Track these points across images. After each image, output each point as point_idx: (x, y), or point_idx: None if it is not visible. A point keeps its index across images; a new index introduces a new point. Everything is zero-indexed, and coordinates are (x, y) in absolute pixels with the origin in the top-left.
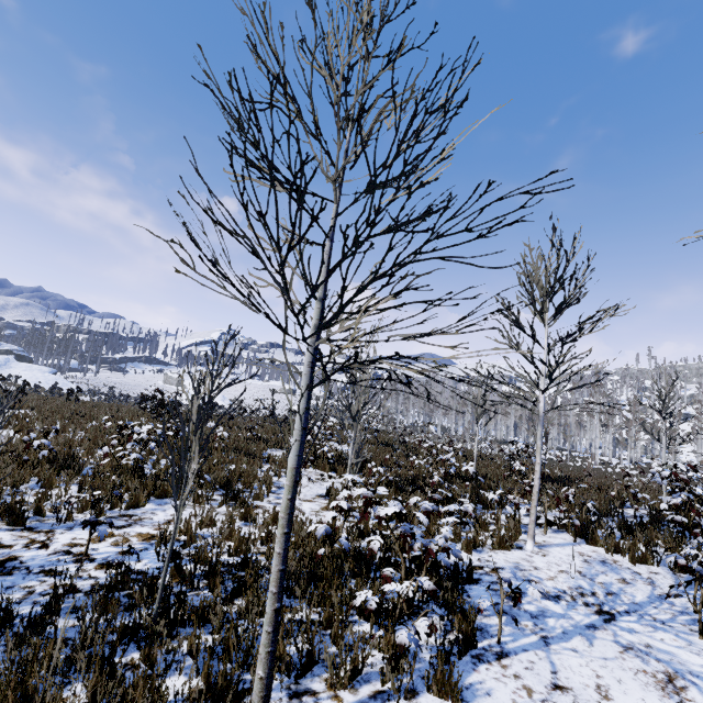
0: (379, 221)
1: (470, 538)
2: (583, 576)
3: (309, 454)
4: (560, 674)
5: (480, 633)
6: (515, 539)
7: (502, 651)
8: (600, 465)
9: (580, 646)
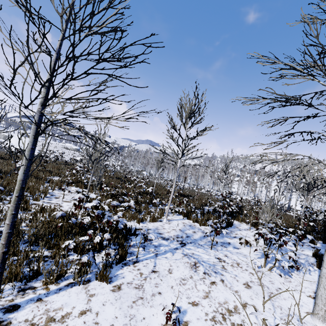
0: (48, 32)
1: (140, 218)
2: (181, 231)
3: (75, 180)
4: (157, 267)
5: (130, 254)
6: (160, 218)
7: (137, 261)
8: (206, 191)
9: (169, 256)
